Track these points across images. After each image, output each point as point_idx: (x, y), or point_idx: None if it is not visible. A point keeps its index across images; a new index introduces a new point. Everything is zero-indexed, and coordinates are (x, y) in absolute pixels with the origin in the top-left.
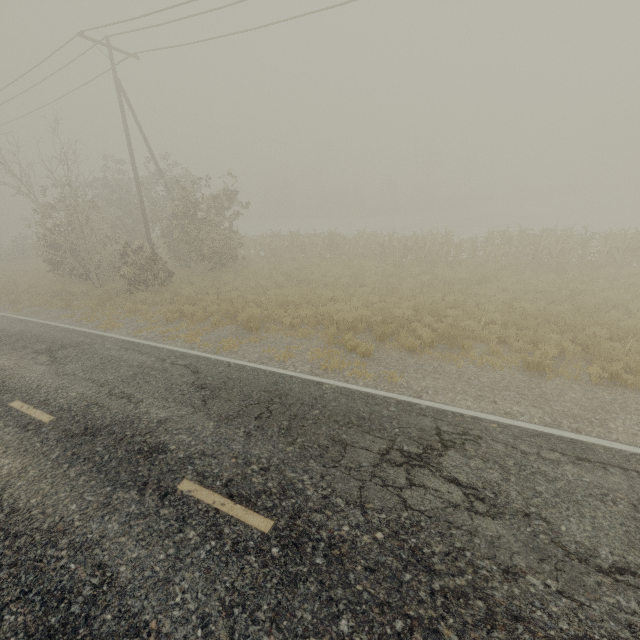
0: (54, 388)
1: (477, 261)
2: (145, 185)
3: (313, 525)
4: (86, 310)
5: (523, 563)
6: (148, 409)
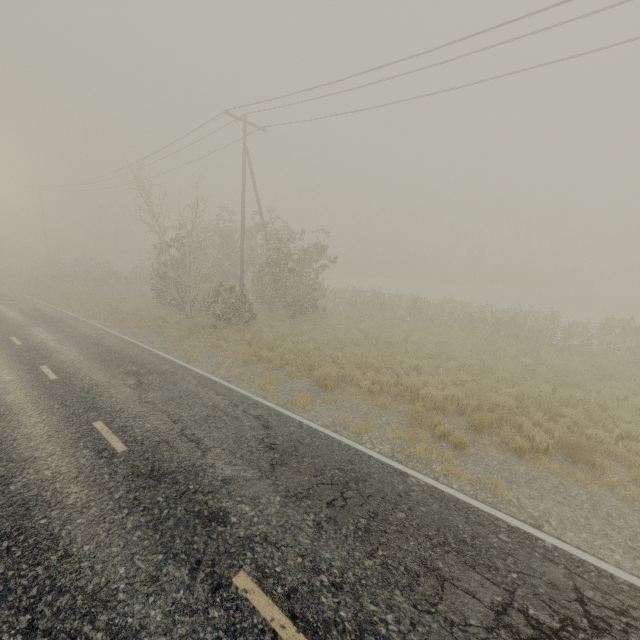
0: (134, 415)
1: (592, 350)
2: (248, 233)
3: None
4: (175, 338)
5: None
6: (214, 461)
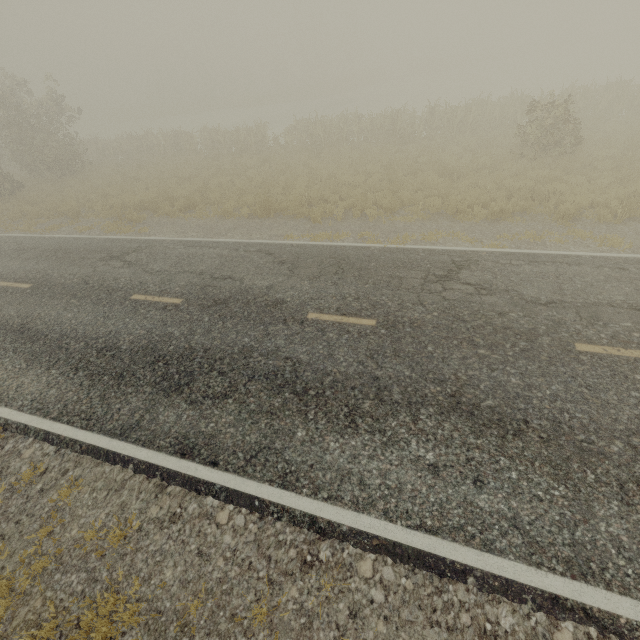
0: None
1: (276, 148)
2: None
3: (50, 282)
4: None
5: (124, 276)
6: None
